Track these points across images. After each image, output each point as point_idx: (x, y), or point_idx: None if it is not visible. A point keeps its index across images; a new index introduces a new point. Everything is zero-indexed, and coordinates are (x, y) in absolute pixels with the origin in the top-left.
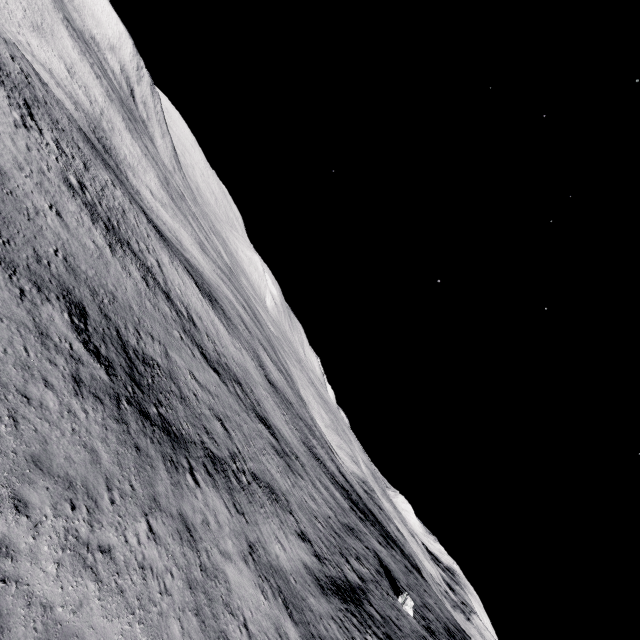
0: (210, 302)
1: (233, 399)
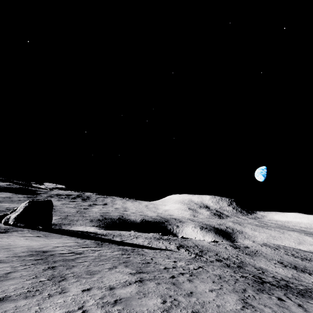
0: None
1: None
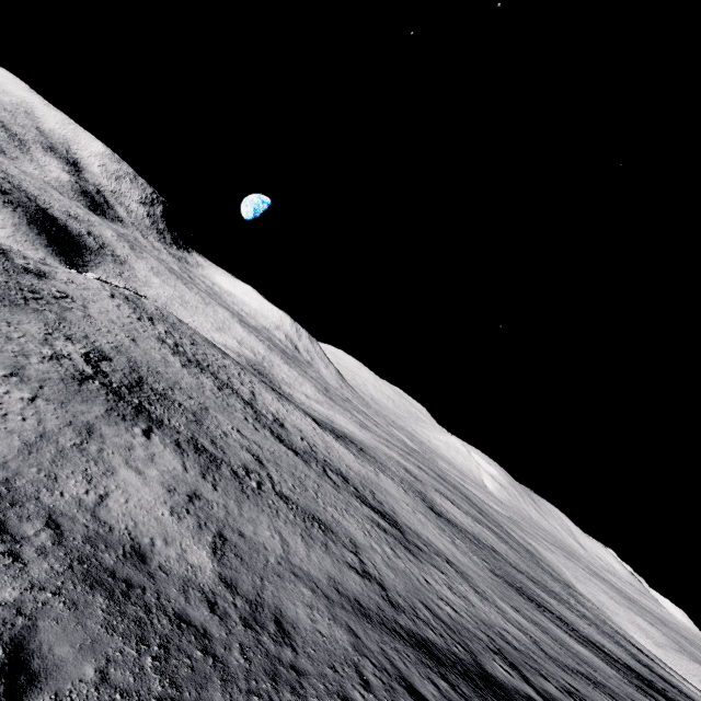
0: (334, 435)
1: (309, 470)
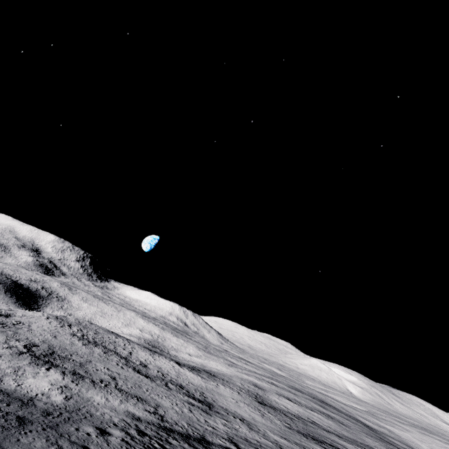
0: (190, 369)
1: (152, 383)
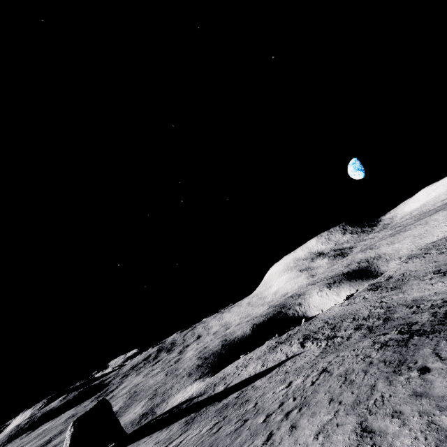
0: None
1: None
